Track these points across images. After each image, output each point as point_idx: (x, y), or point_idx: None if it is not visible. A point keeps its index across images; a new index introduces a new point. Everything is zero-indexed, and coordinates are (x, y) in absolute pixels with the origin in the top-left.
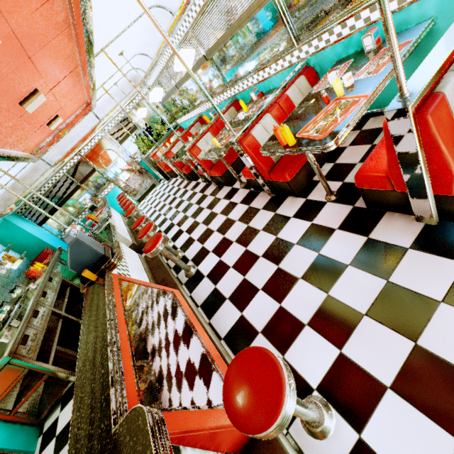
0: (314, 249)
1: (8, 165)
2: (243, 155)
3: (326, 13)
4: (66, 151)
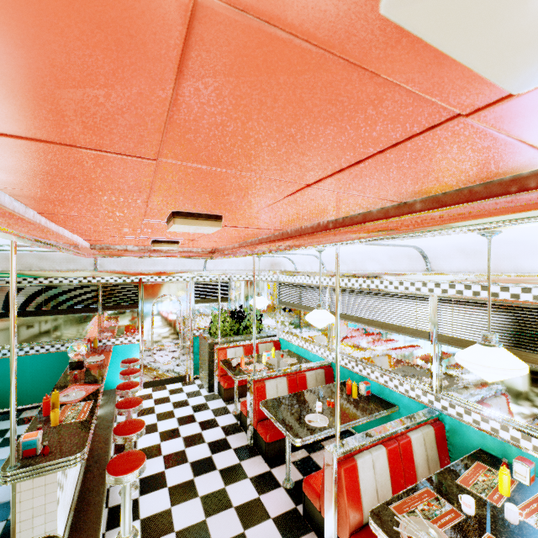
0: None
1: None
2: None
3: None
4: (133, 268)
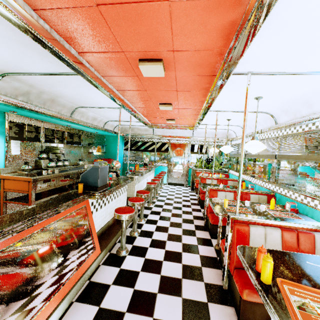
0: None
1: (136, 120)
2: (228, 232)
3: None
4: (165, 134)
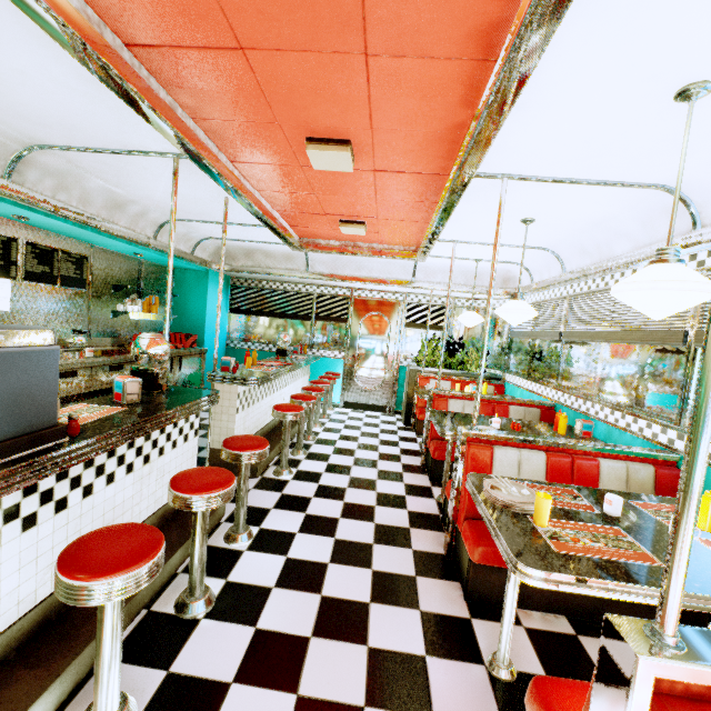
0: None
1: (251, 217)
2: None
3: None
4: (339, 272)
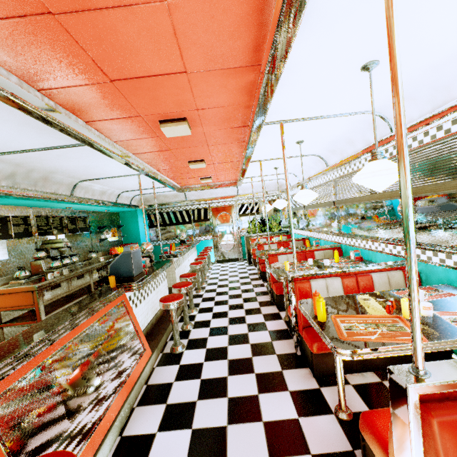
0: (270, 448)
1: (161, 185)
2: (291, 293)
3: (451, 237)
4: (202, 198)
